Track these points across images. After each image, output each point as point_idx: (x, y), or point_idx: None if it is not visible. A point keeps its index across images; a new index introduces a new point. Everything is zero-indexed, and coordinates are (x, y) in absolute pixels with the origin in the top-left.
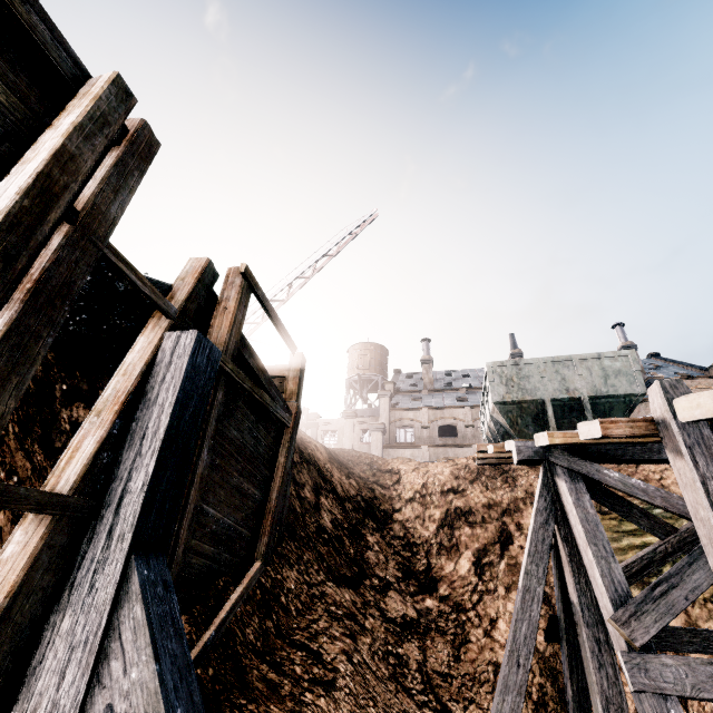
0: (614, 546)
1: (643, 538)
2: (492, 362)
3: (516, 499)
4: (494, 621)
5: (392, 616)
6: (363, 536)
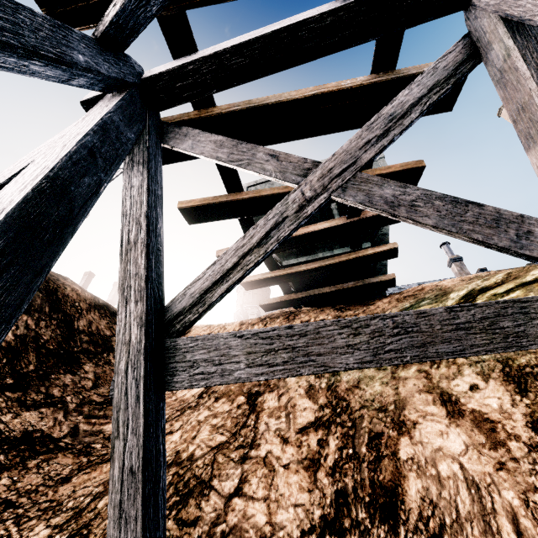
0: None
1: None
2: (248, 183)
3: None
4: (170, 434)
5: (4, 430)
6: (78, 363)
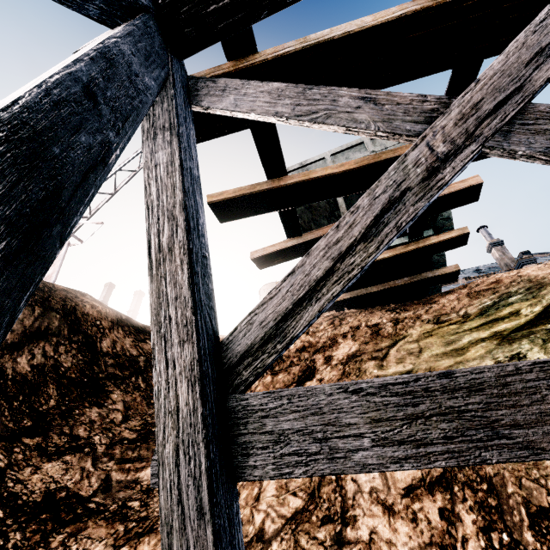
0: (449, 349)
1: (493, 329)
2: None
3: (335, 335)
4: None
5: (21, 492)
6: (104, 392)
